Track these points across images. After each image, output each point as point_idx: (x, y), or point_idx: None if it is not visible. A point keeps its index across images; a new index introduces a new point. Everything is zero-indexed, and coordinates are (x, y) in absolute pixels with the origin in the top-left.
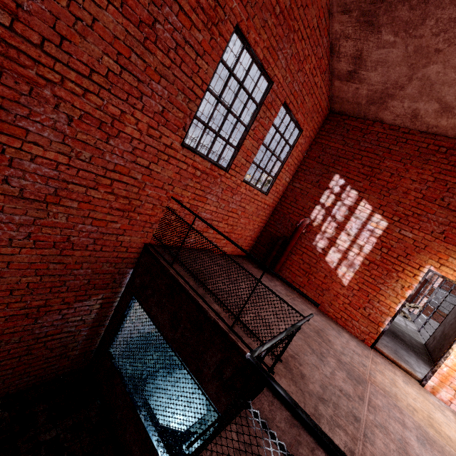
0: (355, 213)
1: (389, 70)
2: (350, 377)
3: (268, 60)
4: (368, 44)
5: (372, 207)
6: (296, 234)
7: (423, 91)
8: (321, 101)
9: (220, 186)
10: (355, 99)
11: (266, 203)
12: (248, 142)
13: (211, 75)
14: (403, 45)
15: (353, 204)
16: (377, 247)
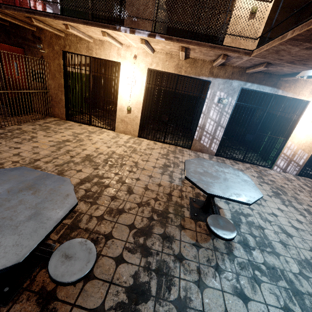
0: None
1: None
2: None
3: None
4: None
5: None
6: (15, 1)
7: None
8: None
9: None
10: None
11: None
12: None
13: None
14: None
15: None
16: None
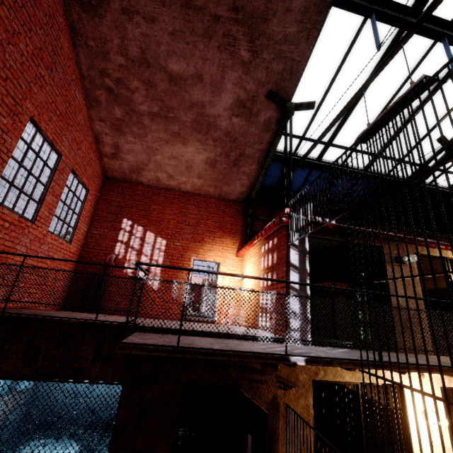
0: (146, 240)
1: (137, 155)
2: (178, 322)
3: (57, 140)
4: (121, 140)
5: (154, 234)
6: (108, 268)
7: (158, 167)
8: (97, 170)
9: (28, 236)
10: (122, 170)
11: (71, 251)
12: (49, 197)
13: (15, 146)
14: (140, 144)
15: (143, 235)
16: (166, 257)
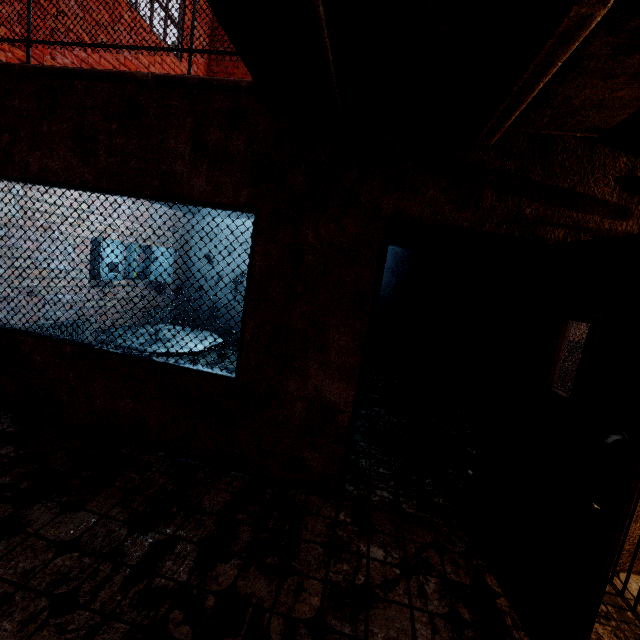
0: None
1: None
2: None
3: None
4: None
5: None
6: None
7: None
8: None
9: None
10: None
11: None
12: None
13: None
14: None
15: None
16: None
